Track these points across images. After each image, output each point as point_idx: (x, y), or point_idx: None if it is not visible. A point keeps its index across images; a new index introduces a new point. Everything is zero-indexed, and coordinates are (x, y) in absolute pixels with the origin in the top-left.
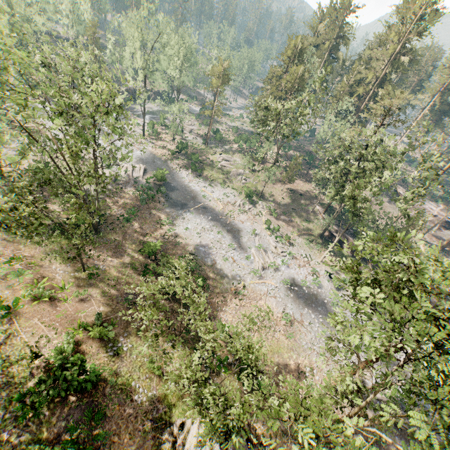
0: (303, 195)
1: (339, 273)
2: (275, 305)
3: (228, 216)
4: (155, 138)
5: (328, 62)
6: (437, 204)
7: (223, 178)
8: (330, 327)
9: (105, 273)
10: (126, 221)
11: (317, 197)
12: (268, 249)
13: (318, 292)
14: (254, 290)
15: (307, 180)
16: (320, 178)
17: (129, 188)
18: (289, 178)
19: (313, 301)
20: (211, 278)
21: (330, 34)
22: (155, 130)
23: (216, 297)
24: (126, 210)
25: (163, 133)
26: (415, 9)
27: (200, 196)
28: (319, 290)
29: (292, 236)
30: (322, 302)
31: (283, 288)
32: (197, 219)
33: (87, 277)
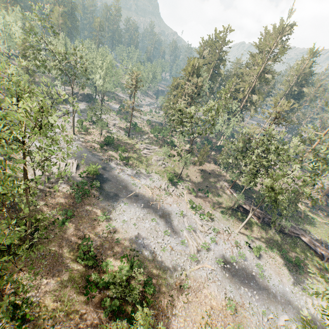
0: (211, 174)
1: (254, 241)
2: (217, 291)
3: (158, 201)
4: (84, 133)
5: (213, 75)
6: (297, 170)
7: (146, 164)
8: (266, 302)
9: (40, 307)
10: (61, 224)
11: (224, 176)
12: (197, 228)
13: (246, 265)
14: (195, 278)
15: (211, 160)
16: (226, 163)
17: (62, 185)
18: (200, 162)
19: (245, 277)
20: (155, 274)
21: (213, 58)
22: (84, 126)
23: (164, 298)
24: (62, 212)
25: (91, 128)
26: (271, 45)
27: (131, 184)
28: (246, 263)
29: (211, 211)
30: (251, 276)
31: (218, 269)
32: (131, 208)
33: (15, 325)
